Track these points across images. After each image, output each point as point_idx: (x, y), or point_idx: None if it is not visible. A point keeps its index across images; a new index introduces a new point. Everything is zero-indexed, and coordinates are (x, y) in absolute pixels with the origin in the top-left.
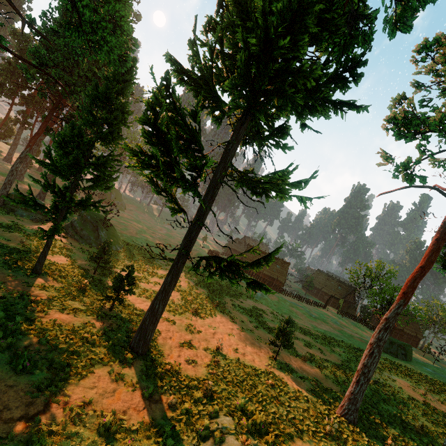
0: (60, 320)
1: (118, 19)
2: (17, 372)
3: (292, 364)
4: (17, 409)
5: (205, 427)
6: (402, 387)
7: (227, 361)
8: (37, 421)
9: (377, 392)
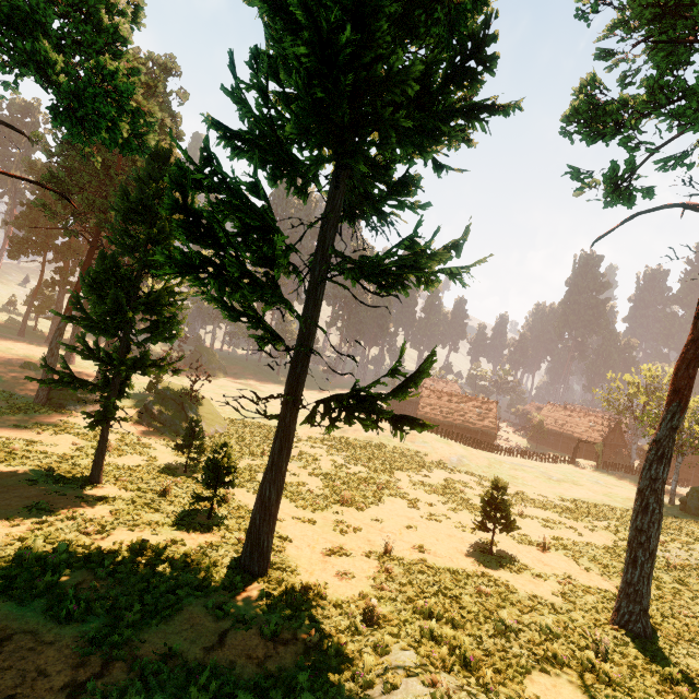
0: (129, 542)
1: (109, 77)
2: (61, 621)
3: (522, 557)
4: (60, 674)
5: (368, 670)
6: None
7: (406, 567)
8: (90, 689)
9: (686, 581)
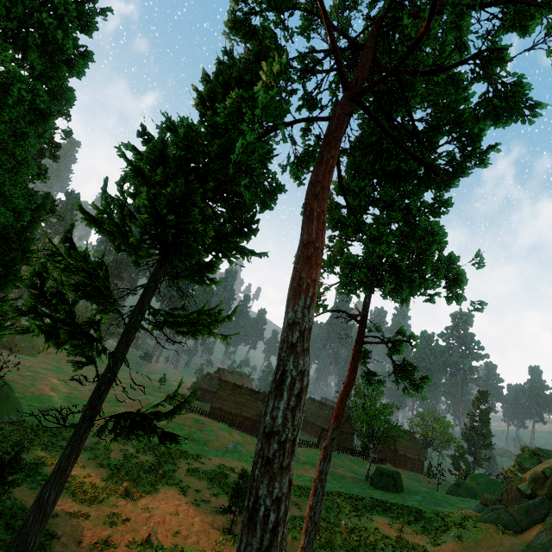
0: None
1: (9, 195)
2: None
3: None
4: None
5: None
6: (379, 527)
7: None
8: None
9: (348, 541)
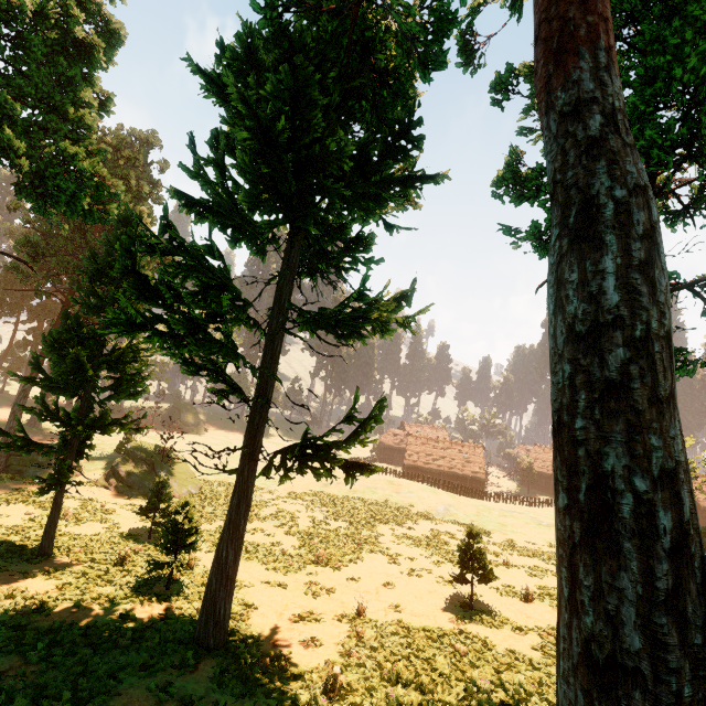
0: (71, 620)
1: (69, 159)
2: None
3: (505, 610)
4: None
5: None
6: None
7: (378, 629)
8: None
9: None
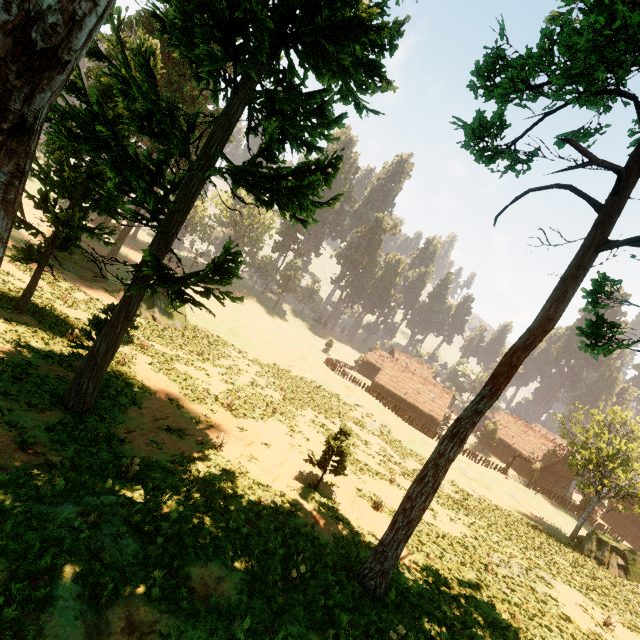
0: None
1: None
2: None
3: (347, 504)
4: None
5: (57, 489)
6: (560, 599)
7: (218, 462)
8: None
9: (487, 585)
